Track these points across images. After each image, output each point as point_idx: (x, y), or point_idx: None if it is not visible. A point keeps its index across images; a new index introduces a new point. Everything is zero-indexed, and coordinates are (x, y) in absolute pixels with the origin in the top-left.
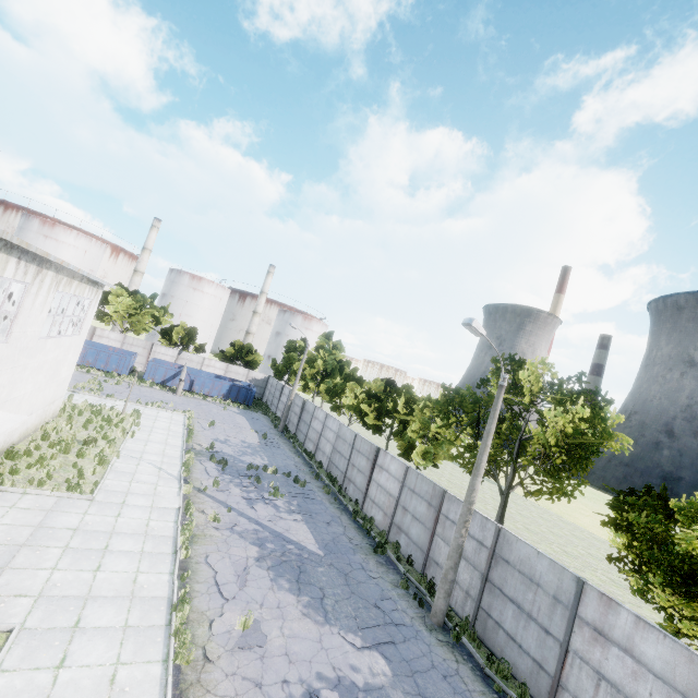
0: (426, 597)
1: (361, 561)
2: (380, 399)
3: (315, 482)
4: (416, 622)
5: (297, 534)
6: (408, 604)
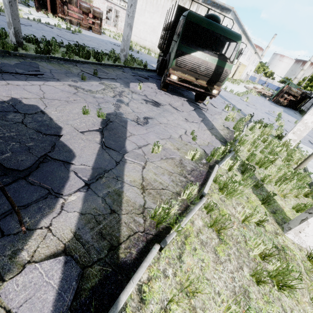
0: None
1: None
2: None
3: None
4: None
5: None
6: None
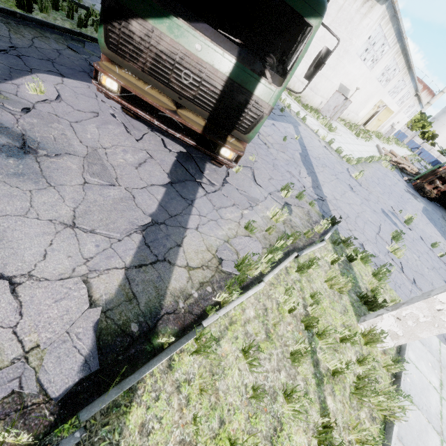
0: None
1: None
2: None
3: None
4: None
5: None
6: None
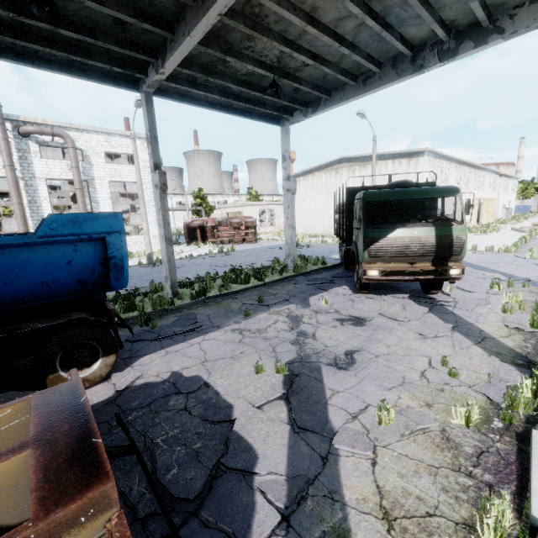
0: None
1: None
2: None
3: None
4: None
5: None
6: None
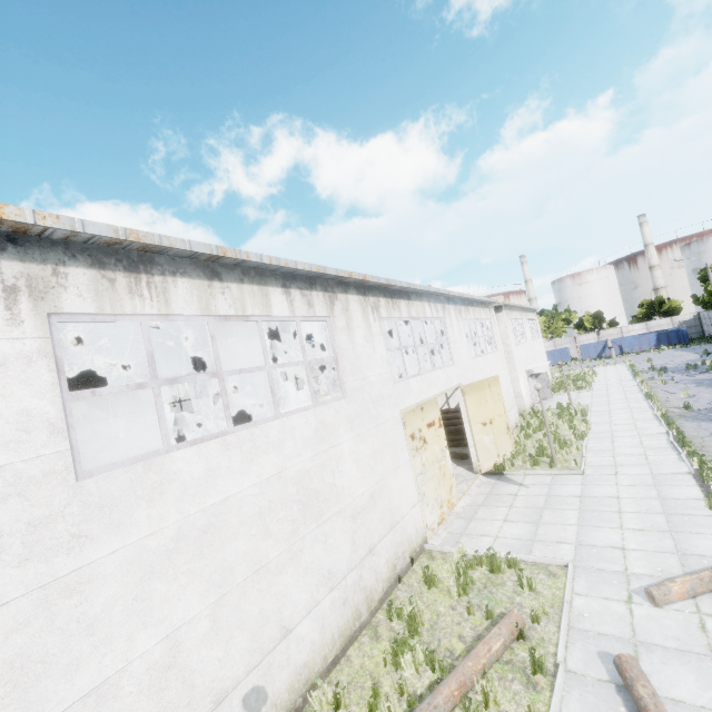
0: None
1: None
2: None
3: None
4: None
5: None
6: None
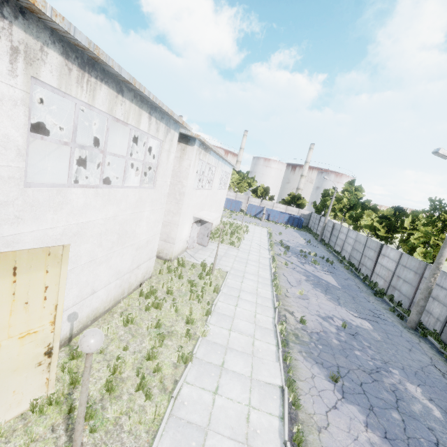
0: (407, 317)
1: (364, 296)
2: (389, 219)
3: (339, 264)
4: (395, 322)
5: (326, 278)
6: (392, 316)
